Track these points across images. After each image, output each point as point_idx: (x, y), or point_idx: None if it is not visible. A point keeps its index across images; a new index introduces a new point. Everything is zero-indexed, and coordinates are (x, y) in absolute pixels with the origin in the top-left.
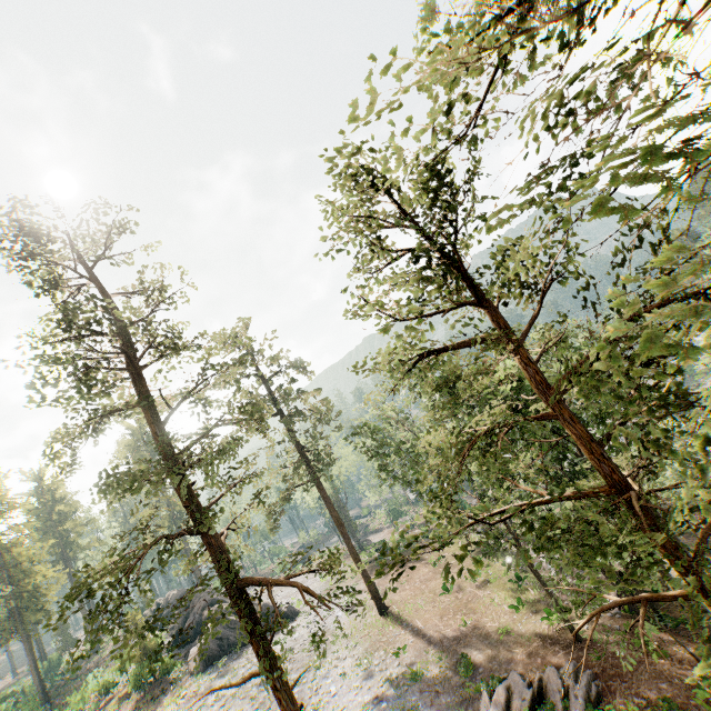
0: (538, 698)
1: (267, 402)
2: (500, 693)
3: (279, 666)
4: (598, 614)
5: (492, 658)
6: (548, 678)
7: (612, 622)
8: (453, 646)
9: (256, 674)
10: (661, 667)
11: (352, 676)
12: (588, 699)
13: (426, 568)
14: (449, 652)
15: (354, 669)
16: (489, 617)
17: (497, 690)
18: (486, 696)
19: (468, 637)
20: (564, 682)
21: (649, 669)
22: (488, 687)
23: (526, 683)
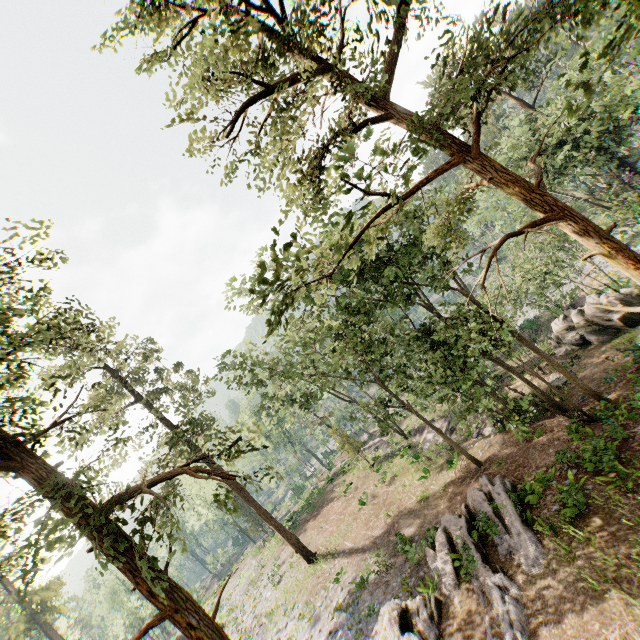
0: (471, 520)
1: (118, 387)
2: (440, 539)
3: (187, 597)
4: (495, 252)
5: (422, 523)
6: (472, 499)
7: (497, 439)
8: (386, 538)
9: (153, 622)
10: (543, 442)
11: (299, 633)
12: (507, 491)
13: (339, 502)
14: (384, 546)
15: (299, 623)
16: (406, 498)
17: (436, 539)
18: (429, 551)
19: (395, 523)
20: (485, 492)
21: (536, 448)
22: (428, 543)
23: (457, 517)
